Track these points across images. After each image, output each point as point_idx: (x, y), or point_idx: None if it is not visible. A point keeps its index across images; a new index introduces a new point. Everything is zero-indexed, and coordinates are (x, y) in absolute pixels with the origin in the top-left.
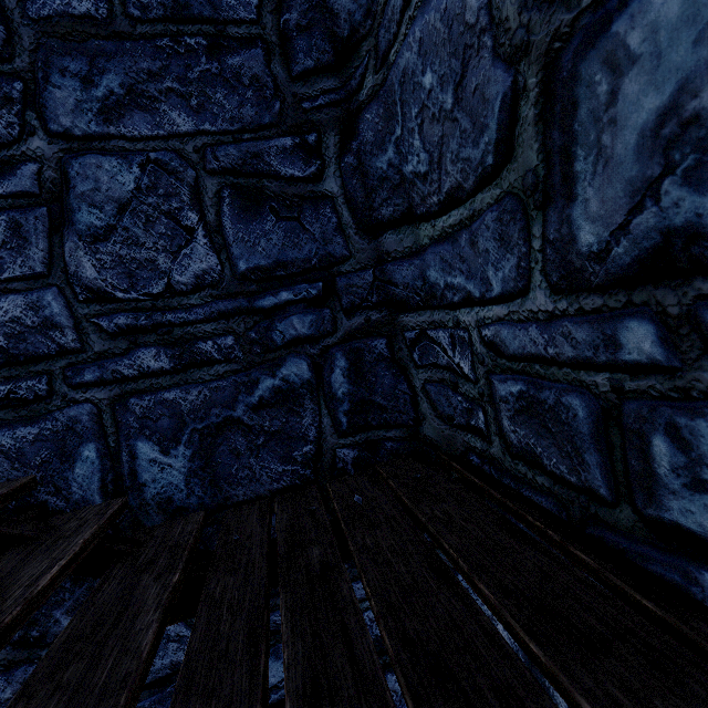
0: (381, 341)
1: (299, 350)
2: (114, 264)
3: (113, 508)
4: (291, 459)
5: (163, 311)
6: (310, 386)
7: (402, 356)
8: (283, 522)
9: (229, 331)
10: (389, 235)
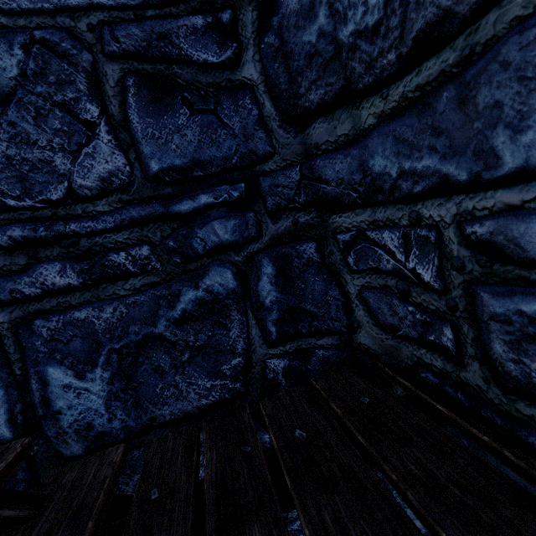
0: (310, 245)
1: (222, 258)
2: (1, 167)
3: (6, 459)
4: (219, 373)
5: (65, 220)
6: (236, 296)
7: (333, 261)
8: (213, 467)
9: (144, 240)
10: (319, 123)
